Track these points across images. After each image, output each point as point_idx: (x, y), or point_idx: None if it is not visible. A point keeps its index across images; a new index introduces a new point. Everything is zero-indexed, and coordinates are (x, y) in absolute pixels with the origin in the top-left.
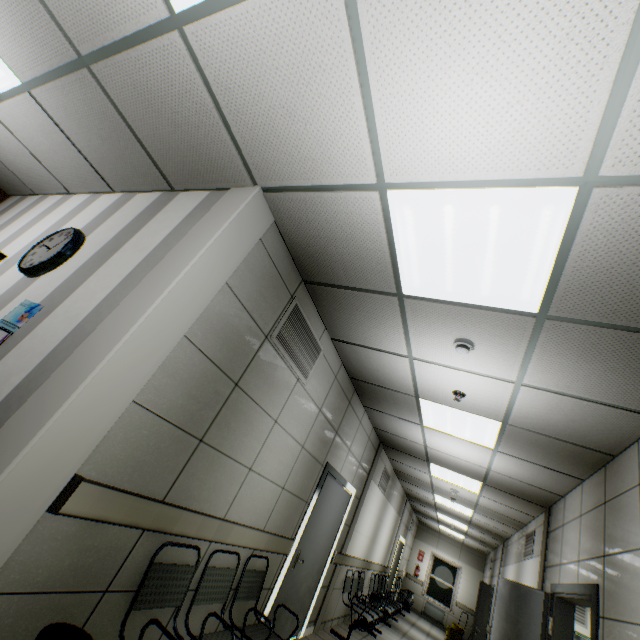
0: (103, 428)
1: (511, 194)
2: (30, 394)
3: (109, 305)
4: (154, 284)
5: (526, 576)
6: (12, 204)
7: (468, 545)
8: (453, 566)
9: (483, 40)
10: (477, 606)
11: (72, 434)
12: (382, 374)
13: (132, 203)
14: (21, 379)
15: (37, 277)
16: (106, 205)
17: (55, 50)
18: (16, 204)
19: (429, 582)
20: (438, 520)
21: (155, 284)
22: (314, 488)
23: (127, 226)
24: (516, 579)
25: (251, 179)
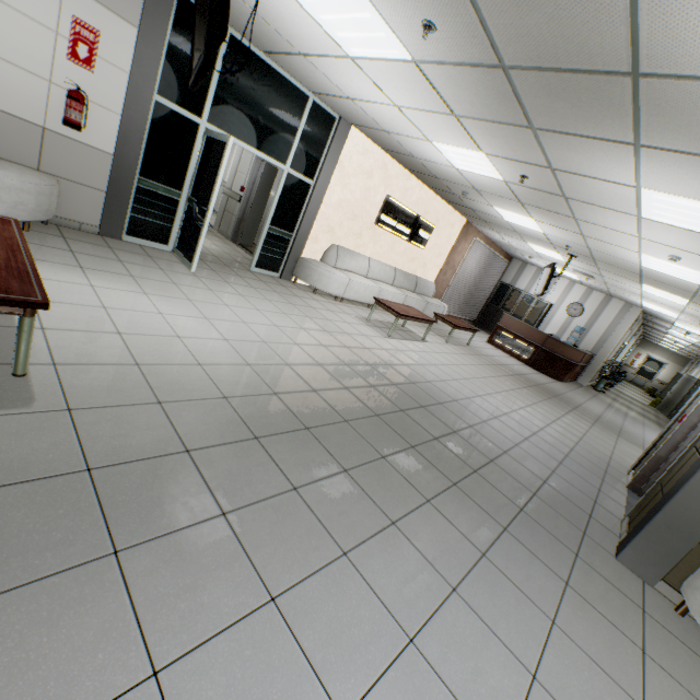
0: (609, 354)
1: (699, 332)
2: (597, 350)
3: (606, 334)
4: (618, 333)
5: (698, 374)
6: (521, 266)
7: (677, 354)
8: (660, 363)
9: (695, 328)
10: (670, 381)
11: (607, 356)
12: (657, 323)
13: (594, 295)
14: (592, 346)
15: (574, 318)
16: (581, 291)
17: (601, 289)
18: (524, 268)
19: (639, 369)
20: (659, 342)
21: (618, 333)
22: (619, 348)
23: (597, 307)
24: (695, 374)
25: (640, 308)
